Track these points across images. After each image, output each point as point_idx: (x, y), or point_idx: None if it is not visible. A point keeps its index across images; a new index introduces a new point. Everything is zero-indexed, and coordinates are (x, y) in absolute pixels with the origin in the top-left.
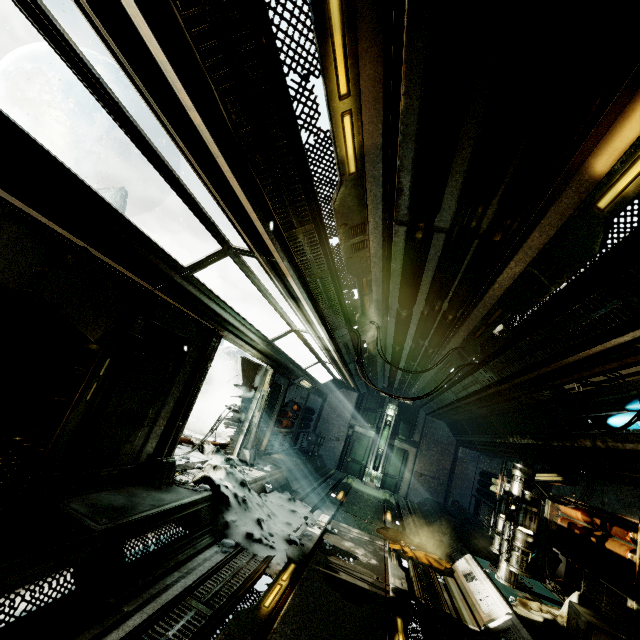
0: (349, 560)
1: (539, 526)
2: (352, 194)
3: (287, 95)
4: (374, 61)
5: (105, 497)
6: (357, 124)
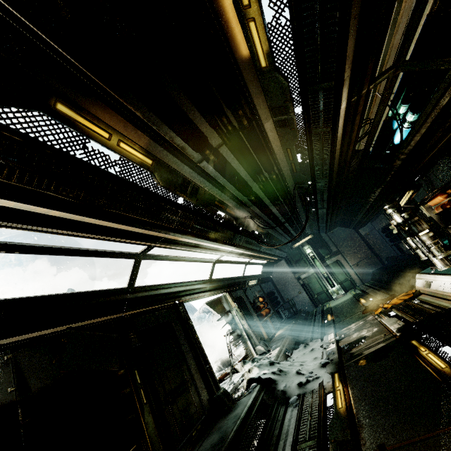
0: (362, 342)
1: (434, 224)
2: (163, 172)
3: (84, 162)
4: (105, 111)
5: (206, 444)
6: (129, 142)
